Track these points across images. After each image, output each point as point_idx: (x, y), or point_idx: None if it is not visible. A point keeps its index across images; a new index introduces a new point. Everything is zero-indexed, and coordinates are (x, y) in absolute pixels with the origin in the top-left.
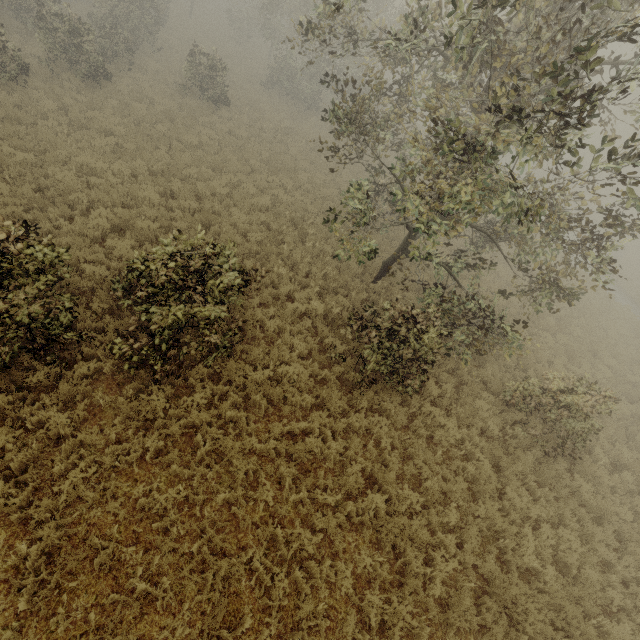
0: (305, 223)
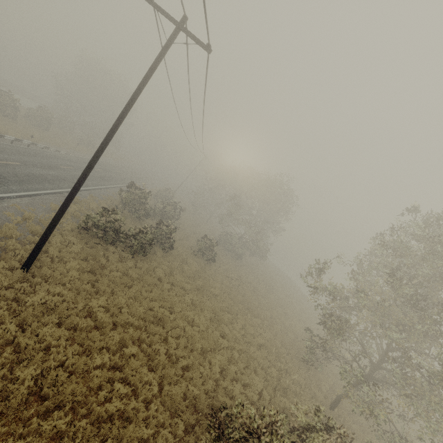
0: (281, 356)
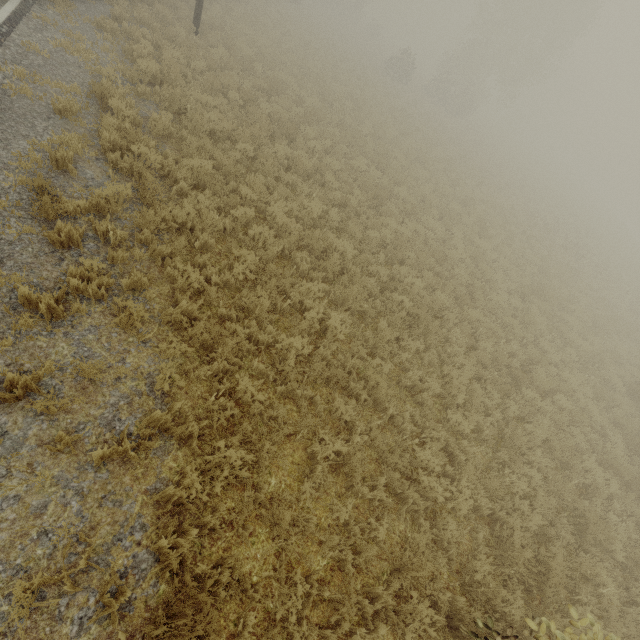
0: None
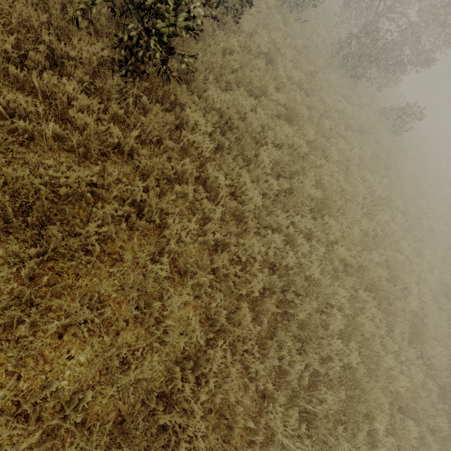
0: None
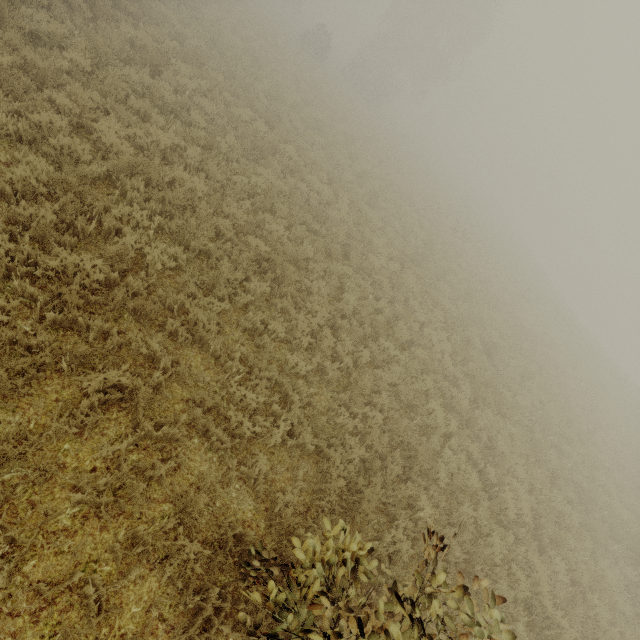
0: None
